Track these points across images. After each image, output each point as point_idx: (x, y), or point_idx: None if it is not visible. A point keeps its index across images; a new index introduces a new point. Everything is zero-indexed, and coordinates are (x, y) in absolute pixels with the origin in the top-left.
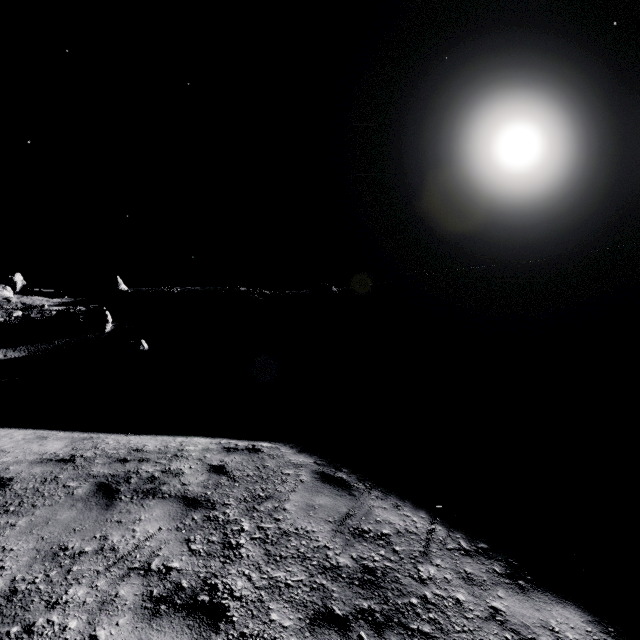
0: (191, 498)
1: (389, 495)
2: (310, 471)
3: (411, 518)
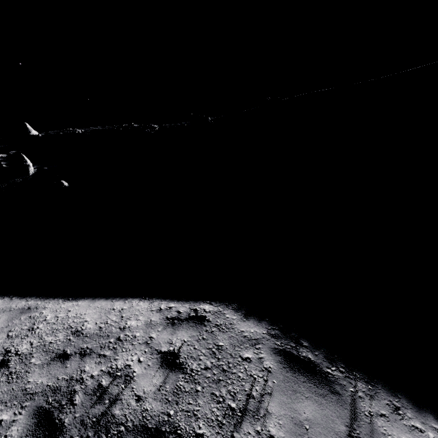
0: (153, 430)
1: (375, 387)
2: (270, 350)
3: (426, 434)
